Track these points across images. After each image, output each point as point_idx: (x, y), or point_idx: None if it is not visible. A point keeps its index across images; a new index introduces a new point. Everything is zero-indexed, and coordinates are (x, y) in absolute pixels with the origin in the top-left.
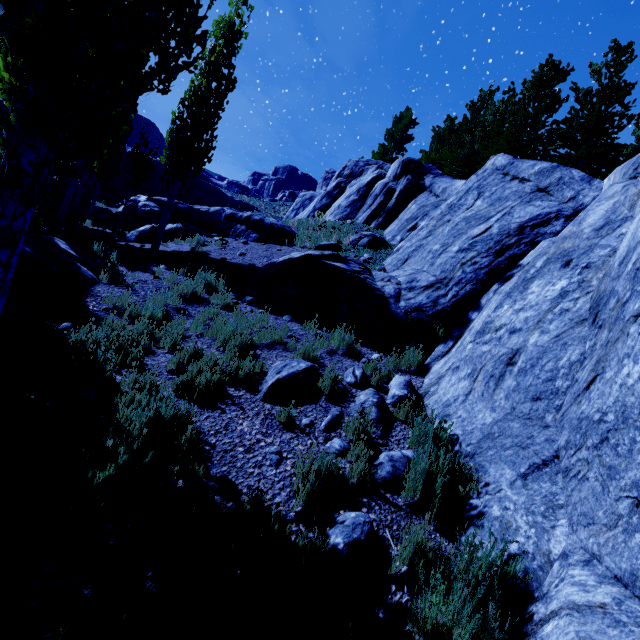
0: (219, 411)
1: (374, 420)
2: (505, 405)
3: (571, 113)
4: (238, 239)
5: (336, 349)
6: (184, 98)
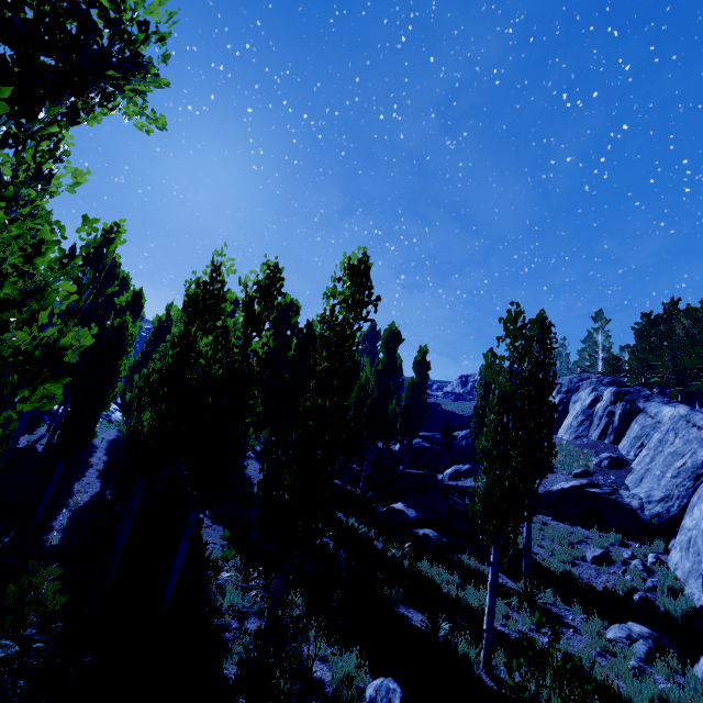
0: (576, 567)
1: (641, 570)
2: (692, 559)
3: None
4: None
5: (614, 542)
6: (477, 411)
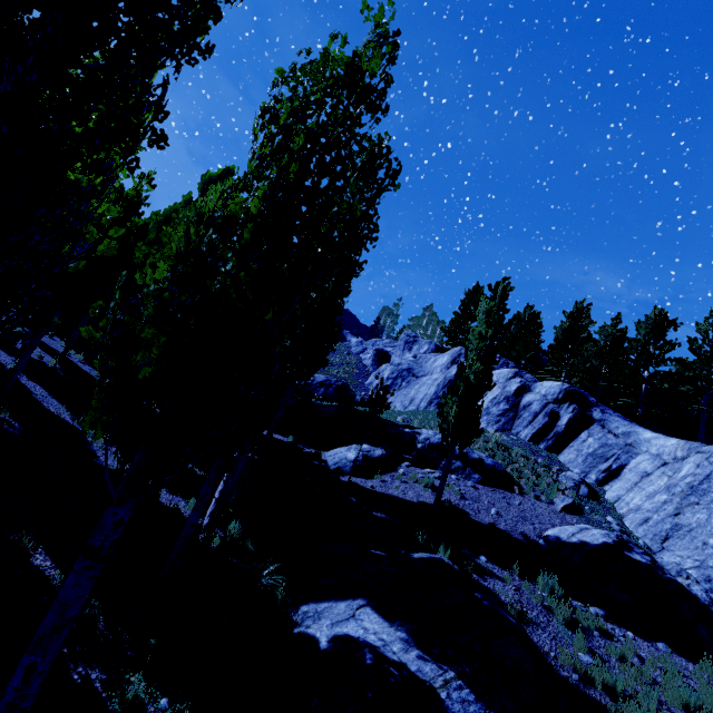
0: None
1: None
2: None
3: (694, 364)
4: (459, 478)
5: None
6: (474, 379)
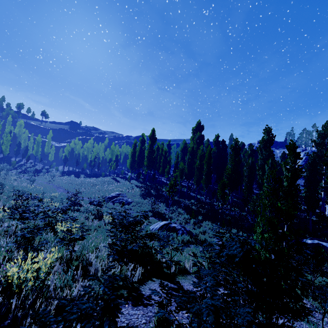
0: None
1: None
2: None
3: None
4: (299, 180)
5: None
6: None
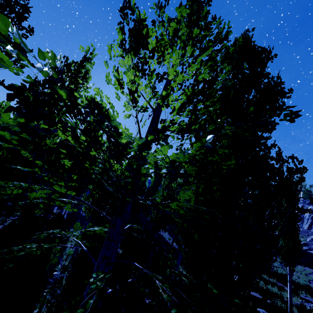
0: (311, 284)
1: None
2: None
3: None
4: None
5: None
6: None
